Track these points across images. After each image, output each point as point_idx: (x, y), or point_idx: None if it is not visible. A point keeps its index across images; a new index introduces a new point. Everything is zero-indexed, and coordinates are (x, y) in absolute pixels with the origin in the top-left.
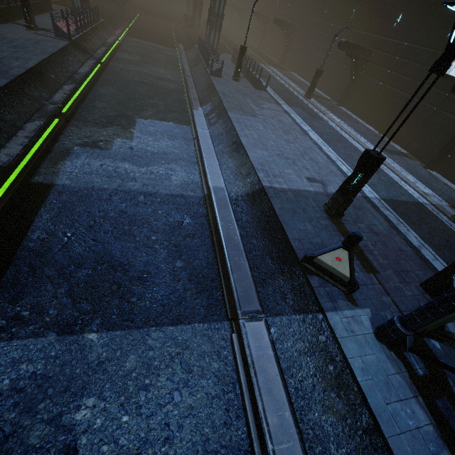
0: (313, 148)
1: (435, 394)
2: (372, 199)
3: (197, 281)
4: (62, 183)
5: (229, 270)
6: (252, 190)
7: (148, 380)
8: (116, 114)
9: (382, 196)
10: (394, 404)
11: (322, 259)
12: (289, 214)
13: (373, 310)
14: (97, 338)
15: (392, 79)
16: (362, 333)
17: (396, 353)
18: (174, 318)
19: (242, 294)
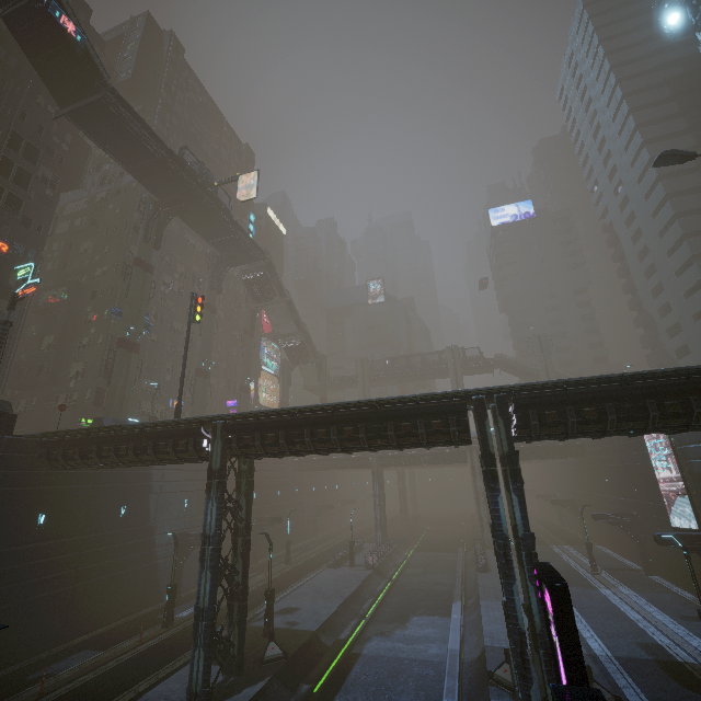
0: None
1: None
2: (600, 655)
3: (430, 700)
4: (365, 653)
5: (444, 684)
6: (481, 652)
7: None
8: (397, 615)
9: (616, 654)
10: None
11: (497, 673)
12: (496, 659)
13: None
14: None
15: None
16: None
17: None
18: None
19: (447, 693)
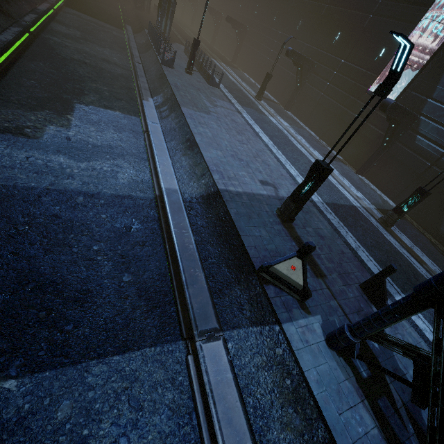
0: (264, 150)
1: (377, 395)
2: (317, 203)
3: (148, 296)
4: None
5: (185, 284)
6: (207, 192)
7: (87, 430)
8: (48, 96)
9: (325, 200)
10: (345, 413)
11: (278, 268)
12: (245, 219)
13: (323, 316)
14: (17, 385)
15: (330, 91)
16: (315, 342)
17: (344, 358)
18: (120, 345)
19: (199, 311)
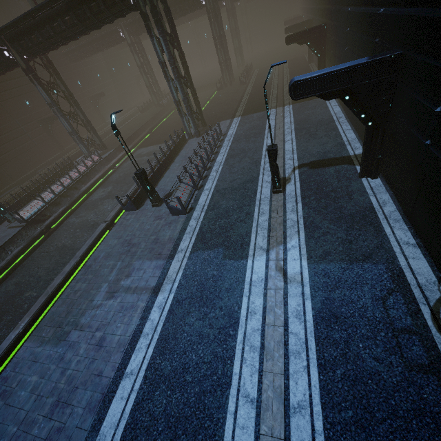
0: None
1: None
2: None
3: None
4: None
5: None
6: None
7: None
8: None
9: None
10: None
11: None
12: None
13: None
14: None
15: None
16: None
17: None
18: None
19: None
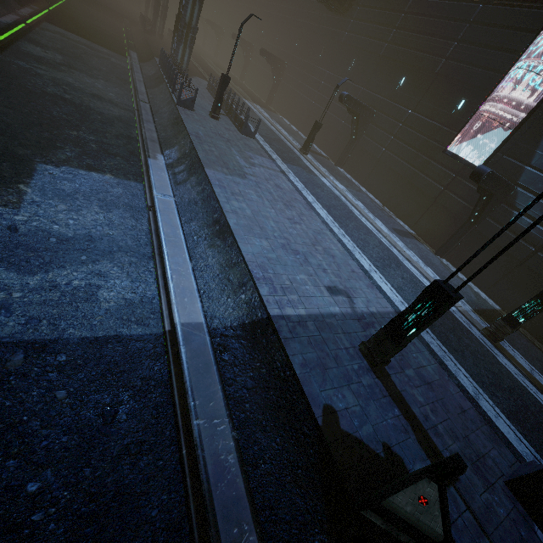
0: (324, 231)
1: None
2: None
3: None
4: None
5: None
6: (251, 317)
7: None
8: None
9: None
10: None
11: (396, 502)
12: (318, 375)
13: None
14: None
15: (395, 147)
16: None
17: None
18: None
19: None
